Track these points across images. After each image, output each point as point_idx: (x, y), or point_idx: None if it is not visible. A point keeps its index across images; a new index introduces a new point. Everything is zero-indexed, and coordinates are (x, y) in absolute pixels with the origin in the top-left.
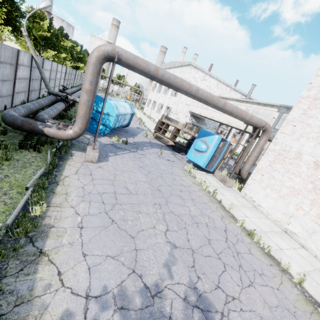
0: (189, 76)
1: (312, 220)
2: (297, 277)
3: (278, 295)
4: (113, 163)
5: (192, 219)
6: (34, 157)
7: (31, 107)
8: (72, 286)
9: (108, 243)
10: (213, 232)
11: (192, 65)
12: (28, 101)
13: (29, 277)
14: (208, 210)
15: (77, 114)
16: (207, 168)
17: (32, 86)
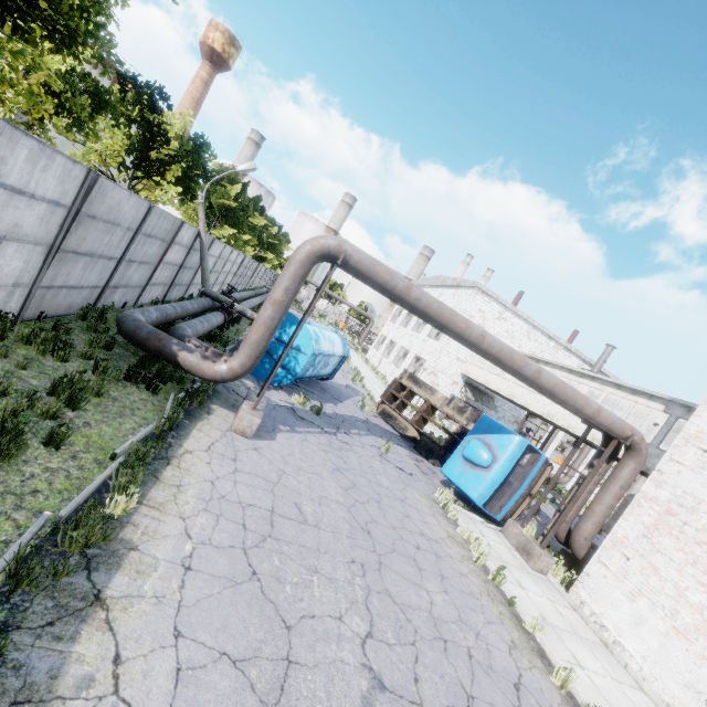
0: (470, 306)
1: None
2: None
3: None
4: (283, 446)
5: (434, 625)
6: (143, 401)
7: (169, 311)
8: (134, 700)
9: (233, 623)
10: (484, 680)
11: (479, 289)
12: (163, 300)
13: (59, 645)
14: (477, 614)
15: (246, 338)
16: (487, 508)
17: (179, 278)
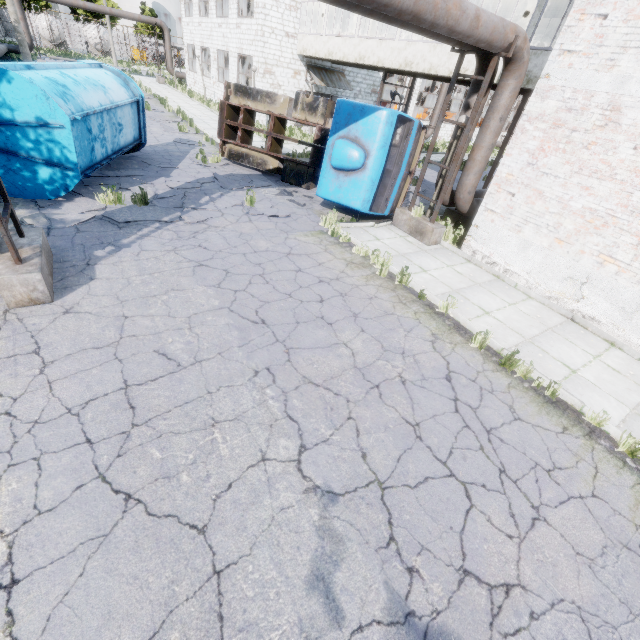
0: None
1: (638, 281)
2: (627, 443)
3: (598, 515)
4: (110, 281)
5: (362, 379)
6: None
7: None
8: None
9: (119, 599)
10: (422, 397)
11: None
12: None
13: None
14: (397, 332)
15: None
16: (374, 209)
17: None
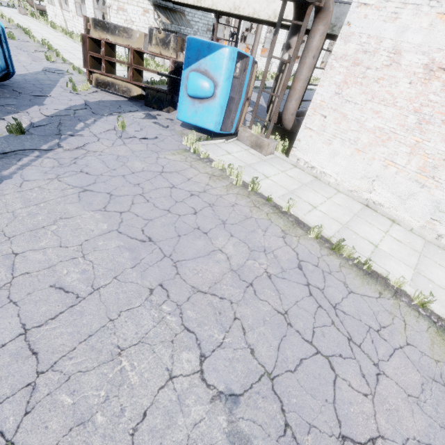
0: None
1: (410, 178)
2: (420, 298)
3: (413, 359)
4: None
5: (239, 280)
6: None
7: None
8: None
9: None
10: (285, 287)
11: None
12: None
13: None
14: (257, 233)
15: None
16: (223, 129)
17: None
